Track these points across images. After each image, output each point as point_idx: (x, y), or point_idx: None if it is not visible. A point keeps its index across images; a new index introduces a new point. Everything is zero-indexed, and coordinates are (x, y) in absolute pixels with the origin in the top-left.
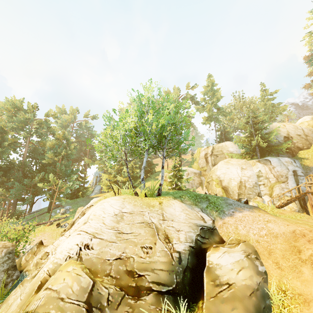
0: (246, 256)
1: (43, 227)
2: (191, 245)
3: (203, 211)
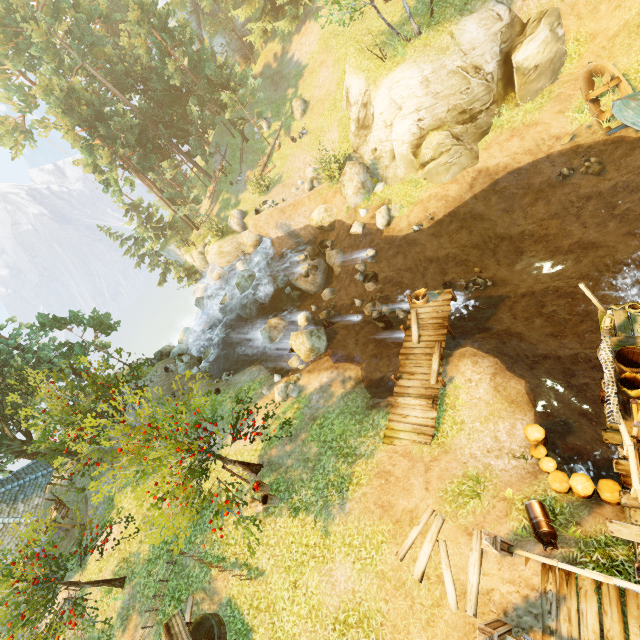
0: (548, 31)
1: (277, 155)
2: (498, 61)
3: (497, 1)
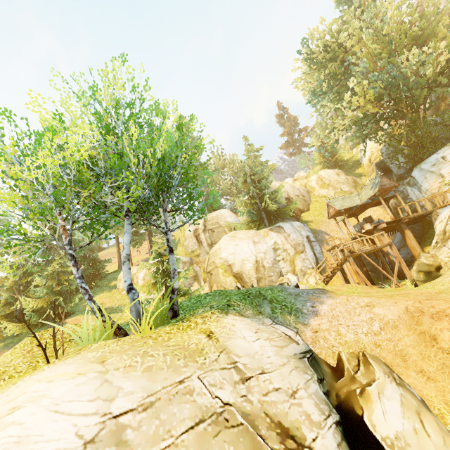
0: (395, 382)
1: None
2: (336, 420)
3: (275, 320)
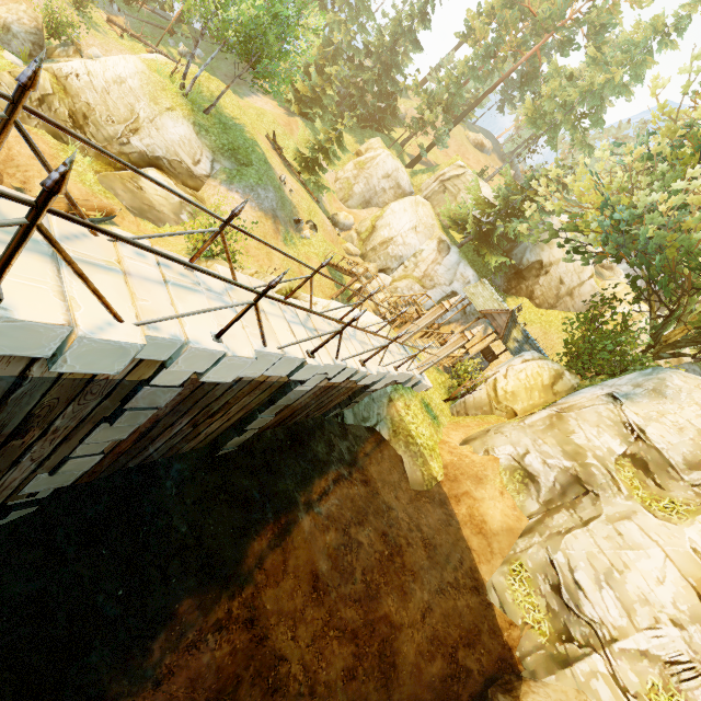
0: (182, 202)
1: (141, 48)
2: (147, 153)
3: (215, 164)
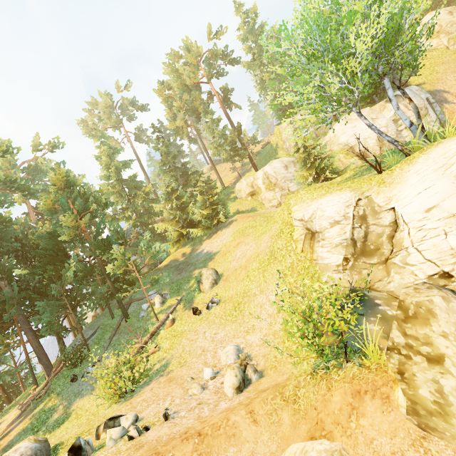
0: None
1: (167, 332)
2: None
3: None
